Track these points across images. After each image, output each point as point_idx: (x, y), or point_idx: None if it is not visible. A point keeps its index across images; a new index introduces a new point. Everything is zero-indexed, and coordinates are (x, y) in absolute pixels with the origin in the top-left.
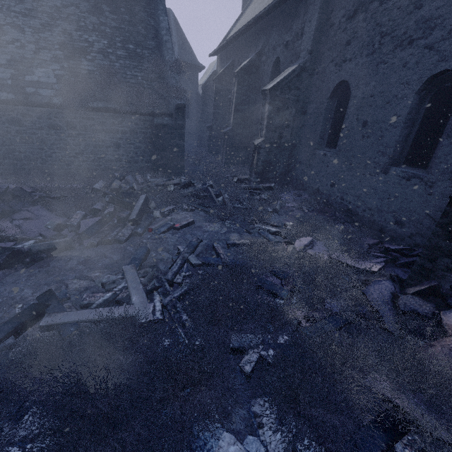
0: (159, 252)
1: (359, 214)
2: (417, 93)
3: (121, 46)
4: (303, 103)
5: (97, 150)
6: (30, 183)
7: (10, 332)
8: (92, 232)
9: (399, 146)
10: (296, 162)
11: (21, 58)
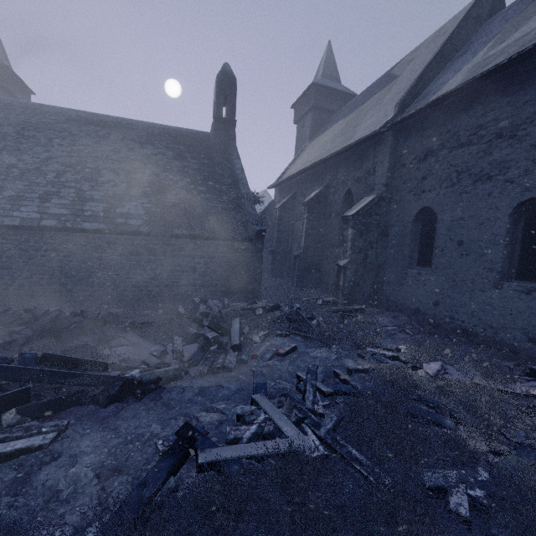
0: (277, 381)
1: (478, 333)
2: (509, 216)
3: (201, 183)
4: (384, 226)
5: (172, 274)
6: (103, 310)
7: (170, 470)
8: (198, 359)
9: (505, 262)
10: (383, 282)
11: (114, 194)
